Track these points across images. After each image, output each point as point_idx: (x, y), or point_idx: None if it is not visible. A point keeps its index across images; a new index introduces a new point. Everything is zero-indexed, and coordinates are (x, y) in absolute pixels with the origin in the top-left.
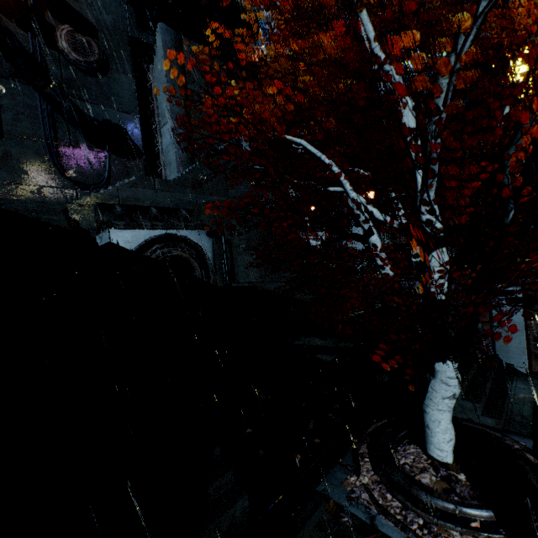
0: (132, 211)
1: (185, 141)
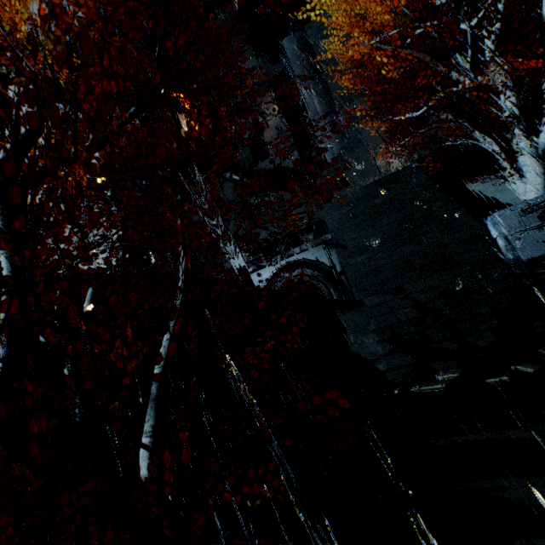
0: (276, 246)
1: (335, 134)
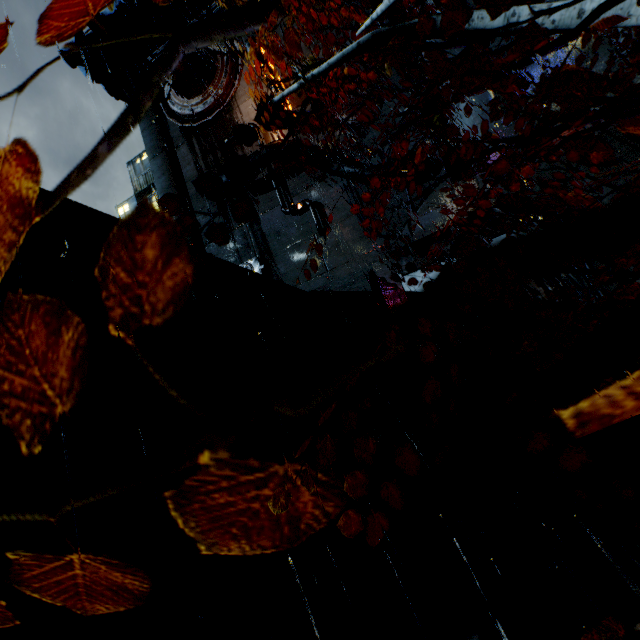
0: (430, 243)
1: (489, 105)
